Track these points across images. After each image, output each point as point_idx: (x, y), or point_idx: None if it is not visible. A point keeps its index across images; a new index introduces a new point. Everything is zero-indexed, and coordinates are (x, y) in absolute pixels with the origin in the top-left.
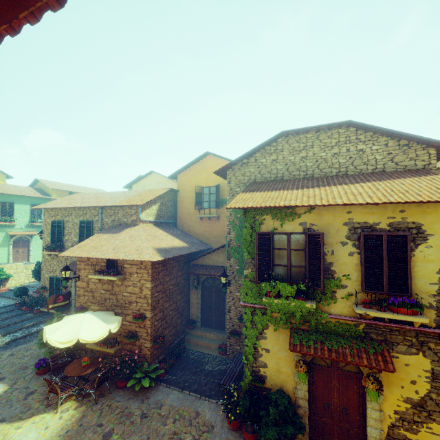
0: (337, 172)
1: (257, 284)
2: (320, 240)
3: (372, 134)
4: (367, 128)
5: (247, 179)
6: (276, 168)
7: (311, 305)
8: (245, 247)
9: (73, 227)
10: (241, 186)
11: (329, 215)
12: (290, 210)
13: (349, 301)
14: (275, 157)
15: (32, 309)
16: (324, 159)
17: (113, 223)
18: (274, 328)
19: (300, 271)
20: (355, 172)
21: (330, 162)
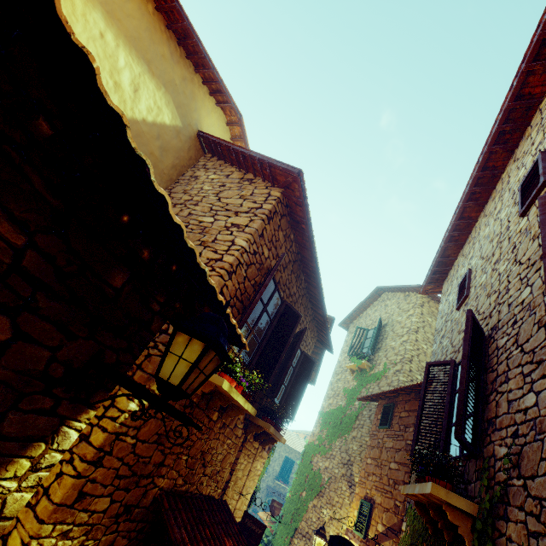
0: None
1: None
2: None
3: None
4: None
5: None
6: None
7: None
8: None
9: (279, 458)
10: None
11: None
12: None
13: None
14: None
15: None
16: None
17: None
18: None
19: None
20: None
21: None
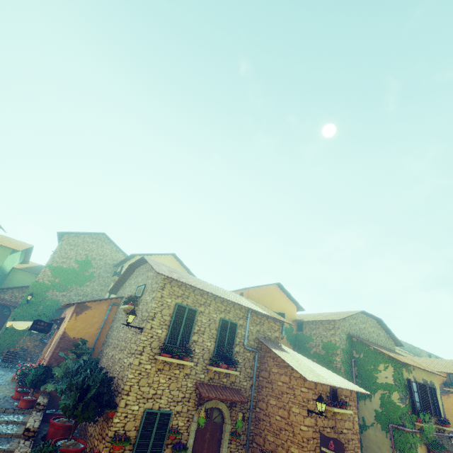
0: (375, 341)
1: (409, 414)
2: (426, 387)
3: (381, 327)
4: (383, 325)
5: (346, 330)
6: (356, 328)
7: (434, 426)
8: (401, 387)
9: (209, 325)
10: (344, 334)
11: (418, 373)
12: (409, 367)
13: (431, 422)
14: (355, 321)
15: None
16: (370, 332)
17: (258, 334)
18: (421, 446)
19: (418, 405)
20: (379, 344)
21: (372, 335)
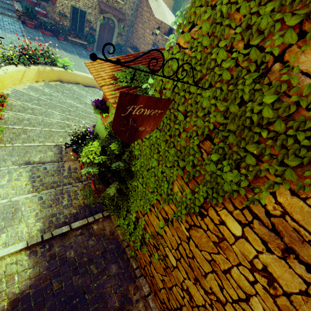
0: None
1: None
2: None
3: None
4: None
5: None
6: None
7: None
8: None
9: None
10: None
11: None
12: None
13: None
14: None
15: (53, 35)
16: None
17: None
18: None
19: None
20: None
21: None
